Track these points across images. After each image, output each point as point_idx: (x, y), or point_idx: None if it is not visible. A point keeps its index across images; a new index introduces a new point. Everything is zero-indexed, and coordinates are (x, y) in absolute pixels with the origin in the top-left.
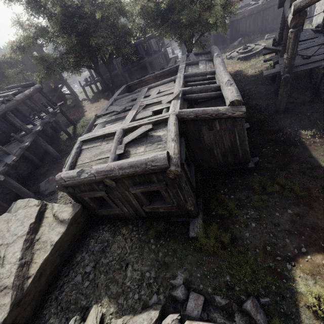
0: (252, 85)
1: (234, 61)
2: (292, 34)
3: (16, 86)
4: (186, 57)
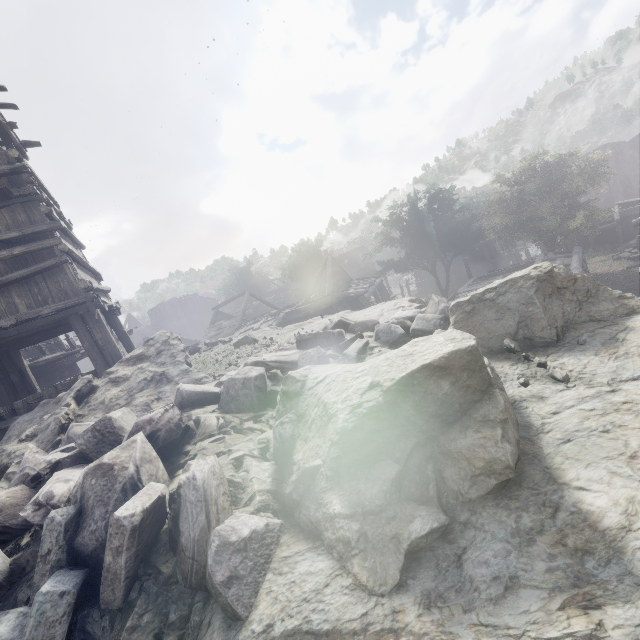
0: (634, 283)
1: (623, 261)
2: (638, 238)
3: (364, 278)
4: (543, 255)
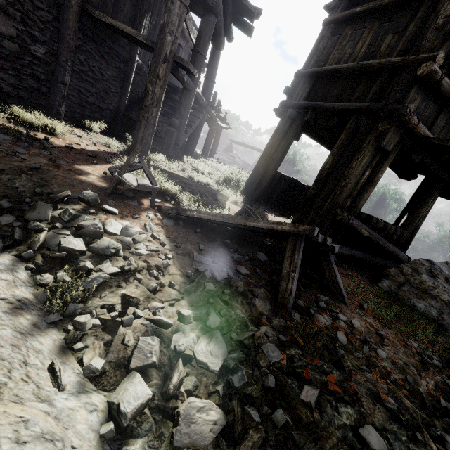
0: None
1: None
2: None
3: None
4: None
